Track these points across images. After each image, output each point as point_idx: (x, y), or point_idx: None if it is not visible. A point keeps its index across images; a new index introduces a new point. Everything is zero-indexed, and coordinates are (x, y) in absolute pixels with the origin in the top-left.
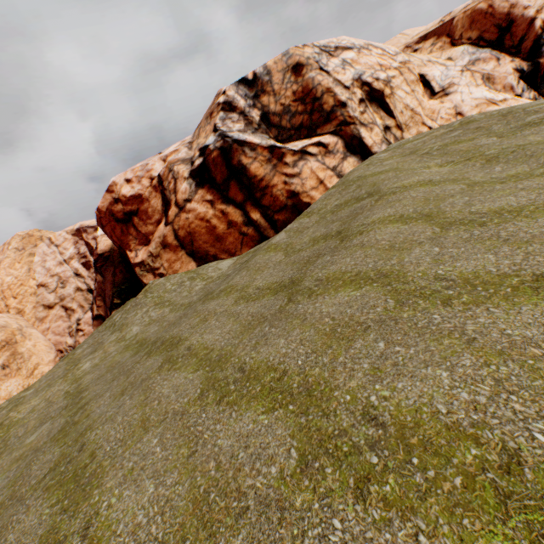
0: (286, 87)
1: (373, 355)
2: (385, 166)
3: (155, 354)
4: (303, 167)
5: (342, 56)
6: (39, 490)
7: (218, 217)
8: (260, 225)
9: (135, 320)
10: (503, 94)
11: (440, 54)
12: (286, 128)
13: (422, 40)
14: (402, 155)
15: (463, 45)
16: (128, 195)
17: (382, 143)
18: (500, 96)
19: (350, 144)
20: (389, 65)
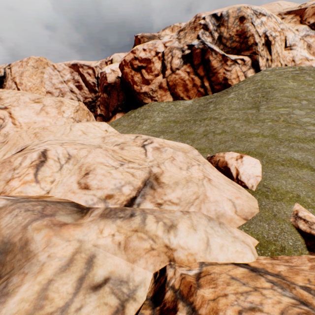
0: (234, 26)
1: (293, 117)
2: (270, 78)
3: (205, 120)
4: (233, 68)
5: (261, 19)
6: (210, 136)
7: (190, 80)
8: (207, 89)
9: (155, 116)
10: (312, 57)
11: (294, 26)
12: (228, 47)
13: (288, 14)
14: (276, 75)
15: (305, 25)
16: (143, 57)
17: (264, 66)
18: (311, 57)
19: (253, 63)
20: (277, 29)
